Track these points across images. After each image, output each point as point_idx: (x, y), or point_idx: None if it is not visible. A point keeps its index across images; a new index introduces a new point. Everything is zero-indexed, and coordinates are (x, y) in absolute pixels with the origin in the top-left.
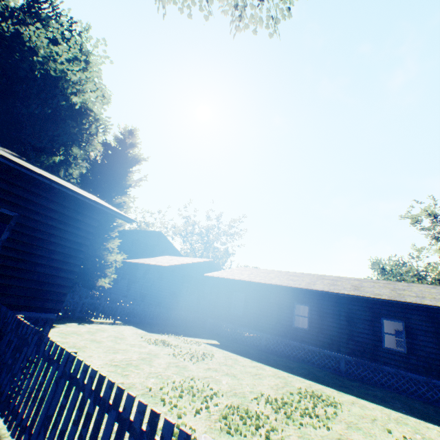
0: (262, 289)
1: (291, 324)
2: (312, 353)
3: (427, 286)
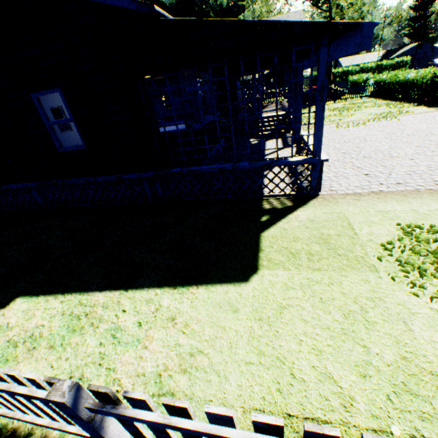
0: None
1: None
2: None
3: None
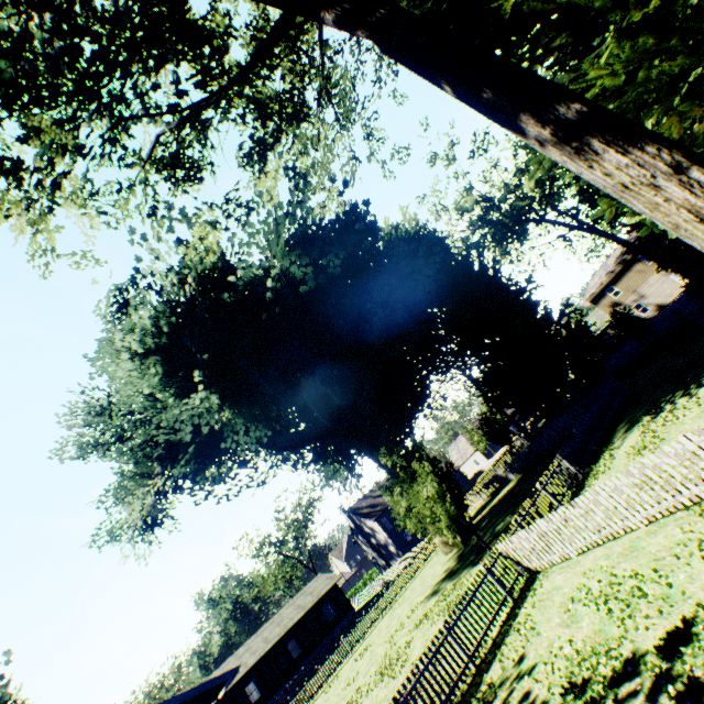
0: None
1: None
2: None
3: (286, 606)
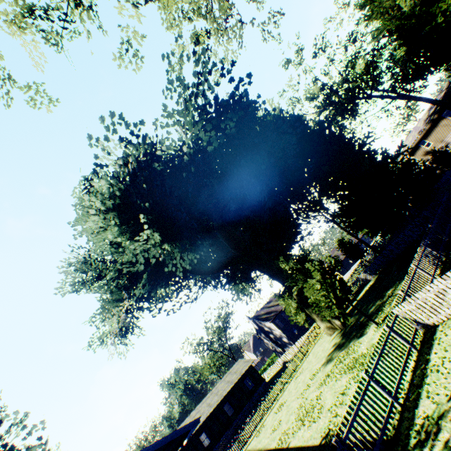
0: (182, 450)
1: (205, 448)
2: (218, 447)
3: (220, 382)
